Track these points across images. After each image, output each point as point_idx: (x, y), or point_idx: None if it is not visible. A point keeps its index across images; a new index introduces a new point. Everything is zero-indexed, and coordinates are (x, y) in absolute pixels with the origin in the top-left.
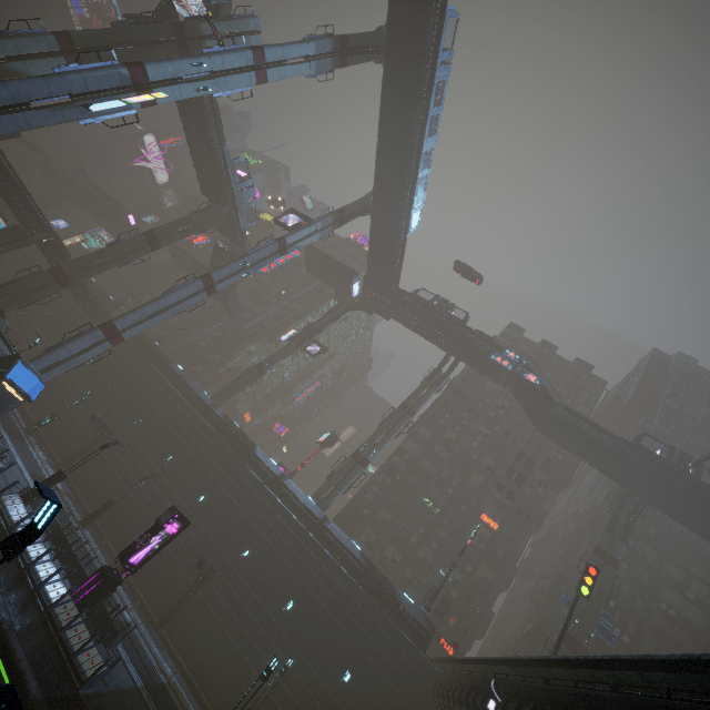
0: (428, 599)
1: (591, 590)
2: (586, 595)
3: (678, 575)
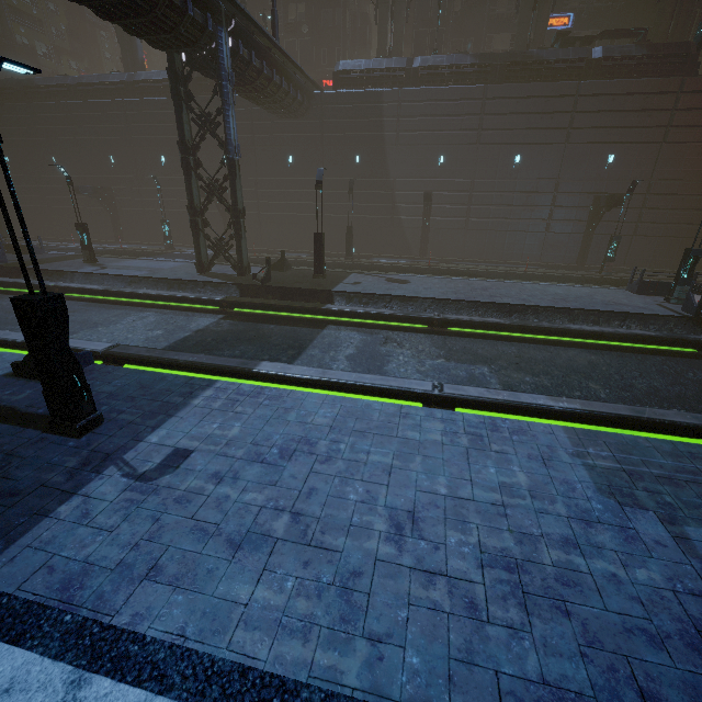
0: None
1: None
2: None
3: None
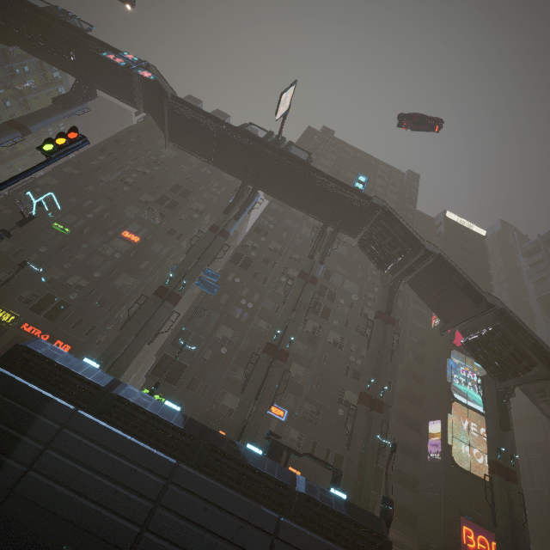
0: (39, 307)
1: (62, 148)
2: (48, 150)
3: (299, 260)
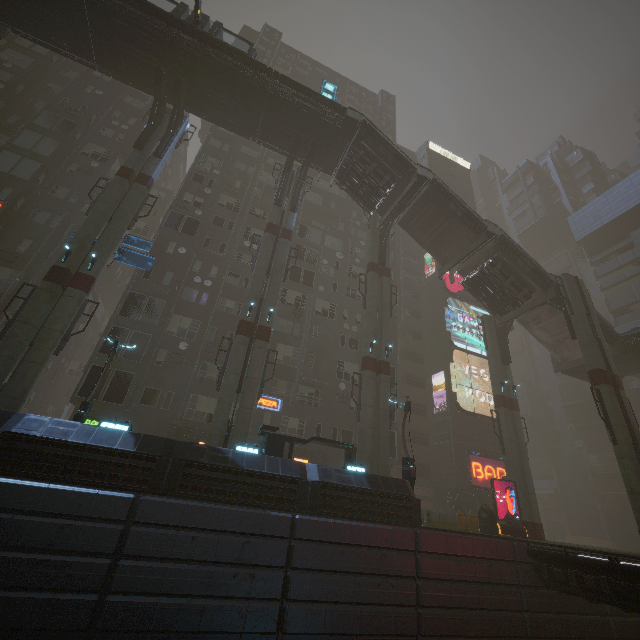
0: None
1: None
2: None
3: (263, 216)
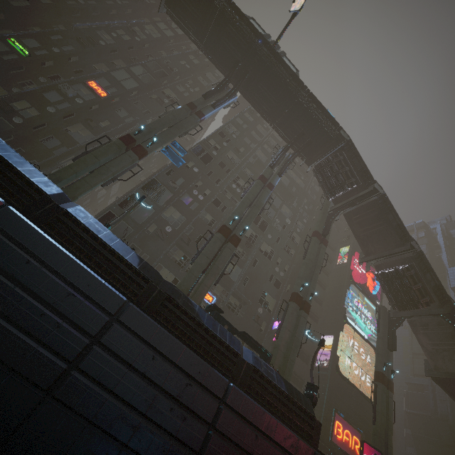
0: None
1: None
2: None
3: (249, 175)
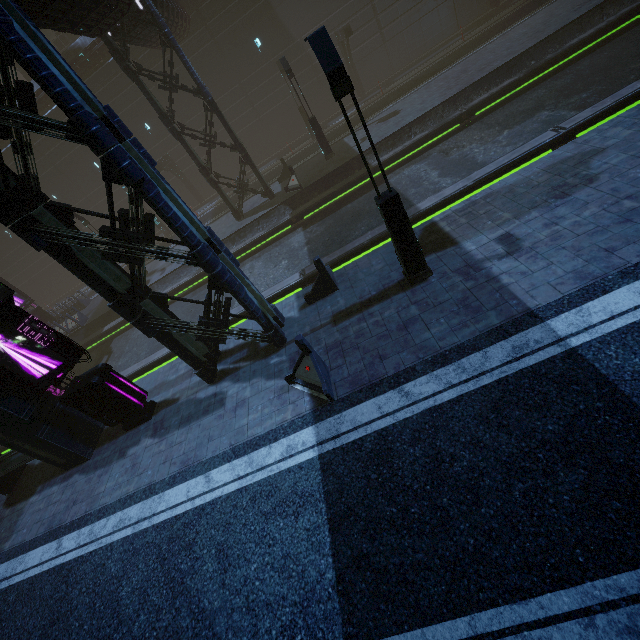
0: None
1: None
2: None
3: None
